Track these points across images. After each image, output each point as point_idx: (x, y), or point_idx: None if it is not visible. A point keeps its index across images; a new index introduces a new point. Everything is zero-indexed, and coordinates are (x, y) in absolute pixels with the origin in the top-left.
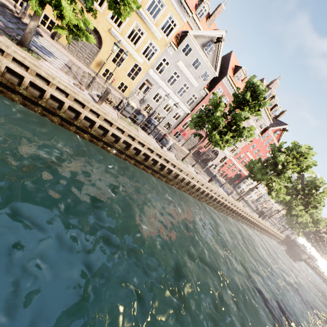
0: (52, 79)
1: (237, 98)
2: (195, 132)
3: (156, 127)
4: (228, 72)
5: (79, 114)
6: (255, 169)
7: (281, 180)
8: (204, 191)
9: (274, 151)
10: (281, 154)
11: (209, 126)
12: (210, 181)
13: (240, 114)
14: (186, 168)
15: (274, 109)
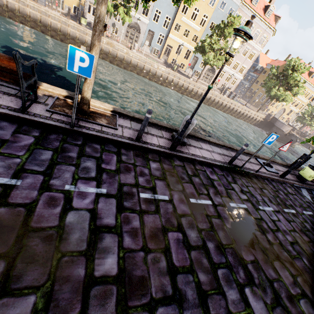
0: None
1: None
2: None
3: None
4: None
5: None
6: None
7: None
8: None
9: None
10: None
11: None
12: None
13: None
14: None
15: None
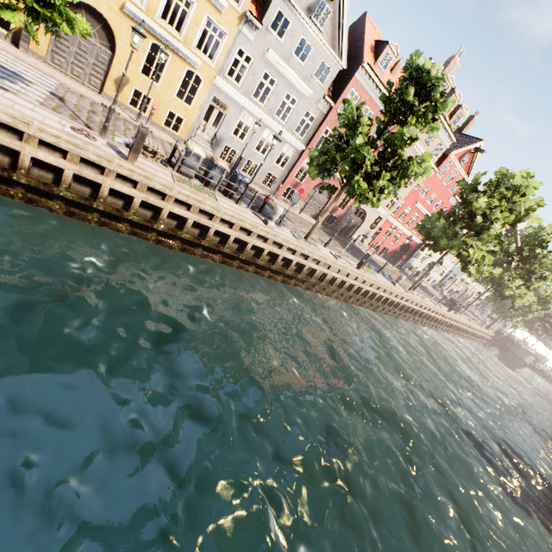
0: (25, 126)
1: (391, 104)
2: (320, 183)
3: (248, 188)
4: (364, 56)
5: (99, 188)
6: (435, 232)
7: (483, 242)
8: (352, 286)
9: (466, 193)
10: (479, 196)
11: (346, 168)
12: (360, 266)
13: (401, 133)
14: (315, 252)
15: (456, 114)
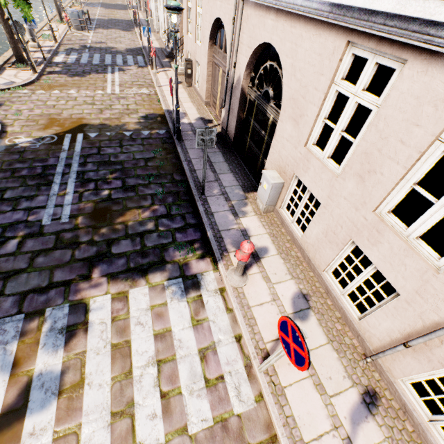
0: None
1: None
2: None
3: None
4: None
5: None
6: None
7: None
8: None
9: None
10: None
11: None
12: None
13: None
14: None
15: None
